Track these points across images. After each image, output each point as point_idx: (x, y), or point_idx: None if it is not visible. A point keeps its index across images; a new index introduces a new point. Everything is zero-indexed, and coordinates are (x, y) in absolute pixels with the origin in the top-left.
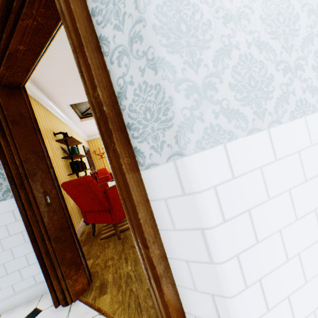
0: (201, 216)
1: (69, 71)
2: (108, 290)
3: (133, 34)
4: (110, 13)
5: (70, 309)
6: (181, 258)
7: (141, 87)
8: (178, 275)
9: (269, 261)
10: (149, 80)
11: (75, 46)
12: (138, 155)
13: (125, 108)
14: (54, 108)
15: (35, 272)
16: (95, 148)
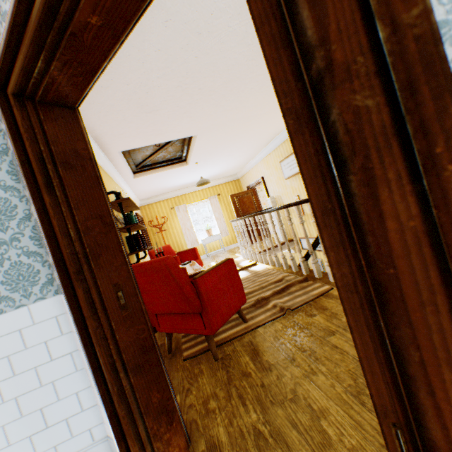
0: None
1: (129, 97)
2: None
3: None
4: None
5: None
6: None
7: None
8: None
9: None
10: None
11: None
12: None
13: None
14: (101, 156)
15: (91, 422)
16: (151, 217)
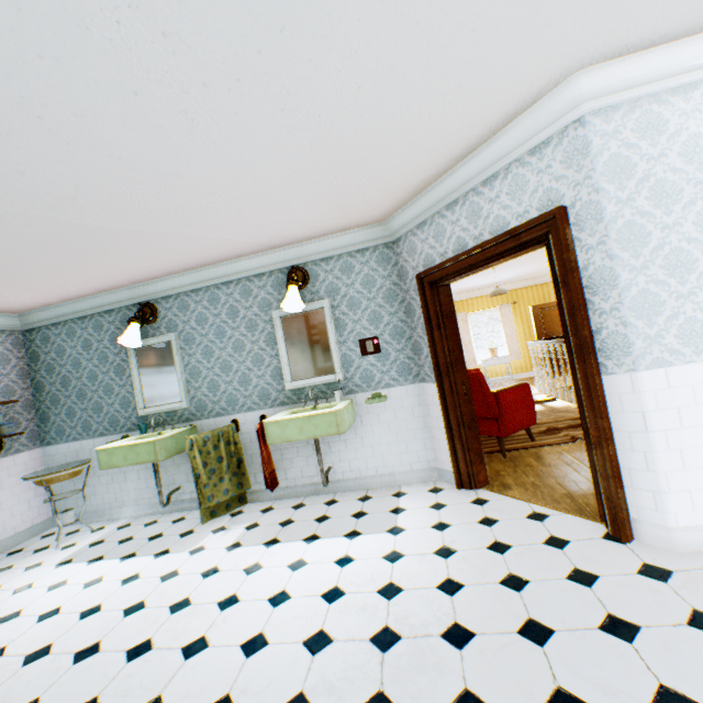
0: (642, 405)
1: None
2: (513, 488)
3: (613, 307)
4: (598, 292)
5: (476, 492)
6: (623, 430)
7: (613, 332)
8: (618, 442)
9: (689, 441)
10: (619, 331)
11: (573, 306)
12: (601, 367)
13: (597, 339)
14: None
15: (429, 457)
16: None
